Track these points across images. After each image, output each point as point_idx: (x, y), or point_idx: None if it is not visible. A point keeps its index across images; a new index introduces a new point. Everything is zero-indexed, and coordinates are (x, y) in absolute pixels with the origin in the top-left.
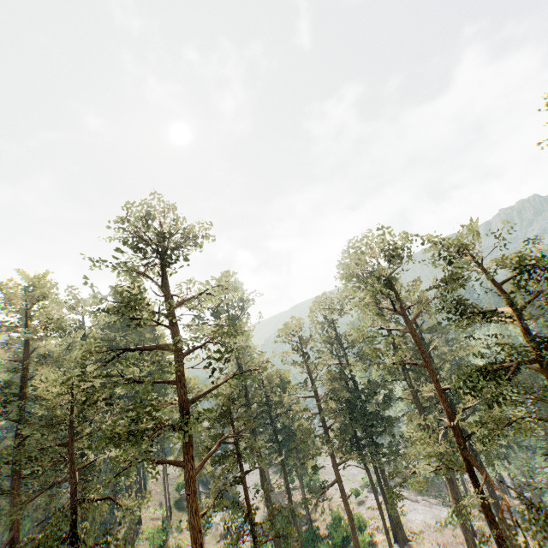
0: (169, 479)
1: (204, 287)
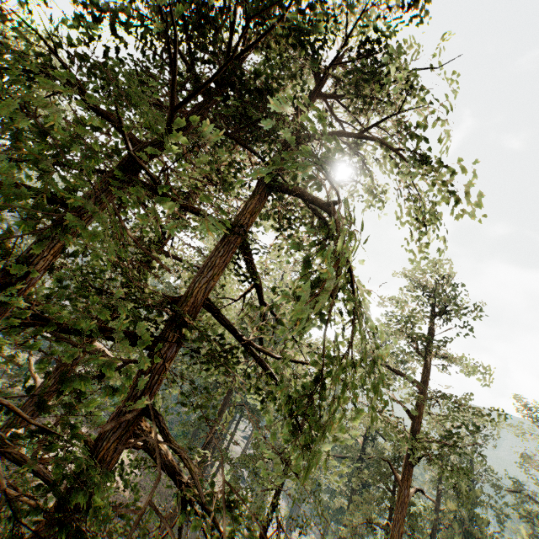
0: (231, 449)
1: (464, 356)
